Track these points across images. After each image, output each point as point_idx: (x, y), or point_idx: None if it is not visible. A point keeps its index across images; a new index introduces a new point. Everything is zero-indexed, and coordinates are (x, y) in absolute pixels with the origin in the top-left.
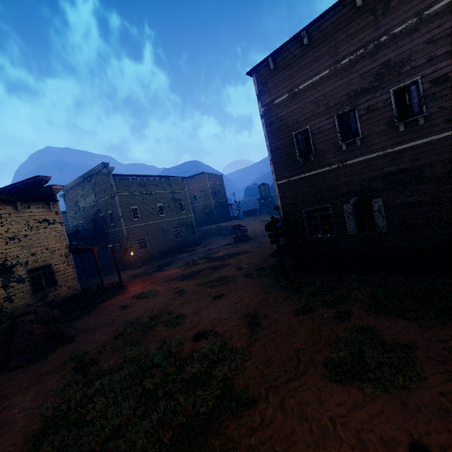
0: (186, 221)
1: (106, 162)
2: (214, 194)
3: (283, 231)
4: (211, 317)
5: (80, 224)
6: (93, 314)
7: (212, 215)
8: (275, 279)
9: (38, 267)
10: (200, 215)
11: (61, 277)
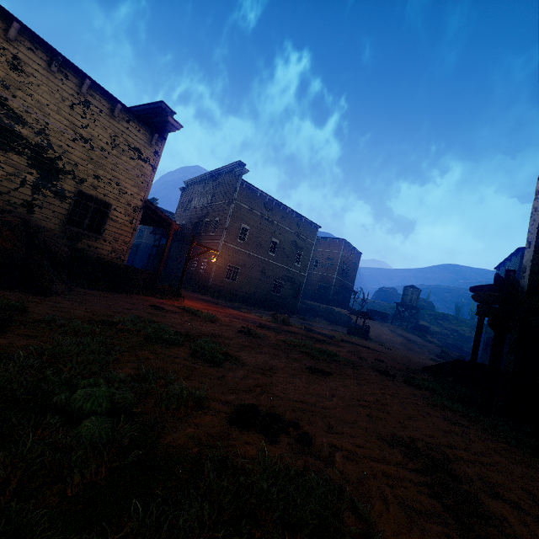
0: (295, 278)
1: (243, 162)
2: (341, 269)
3: (476, 334)
4: (297, 394)
5: (182, 224)
6: (114, 294)
7: (327, 293)
8: (462, 405)
9: (93, 196)
10: (311, 286)
11: (112, 229)
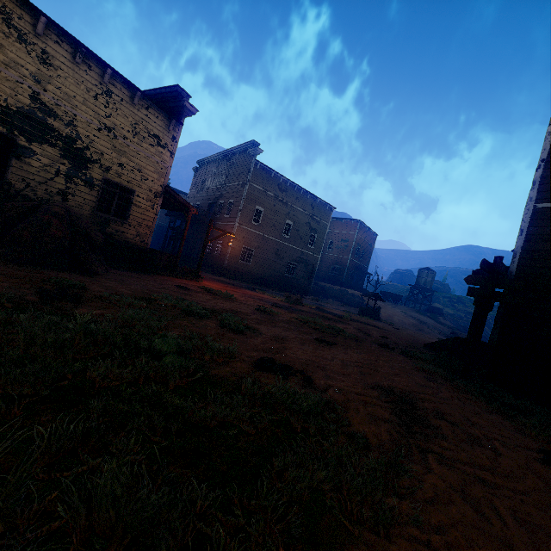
0: (309, 260)
1: (257, 142)
2: (356, 251)
3: (474, 314)
4: (305, 355)
5: (196, 205)
6: (142, 275)
7: (341, 275)
8: (446, 371)
9: (118, 184)
10: (325, 268)
11: (136, 214)
